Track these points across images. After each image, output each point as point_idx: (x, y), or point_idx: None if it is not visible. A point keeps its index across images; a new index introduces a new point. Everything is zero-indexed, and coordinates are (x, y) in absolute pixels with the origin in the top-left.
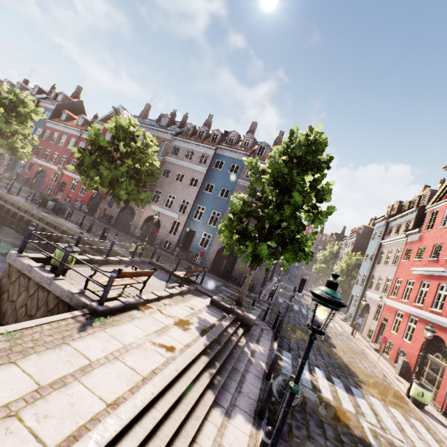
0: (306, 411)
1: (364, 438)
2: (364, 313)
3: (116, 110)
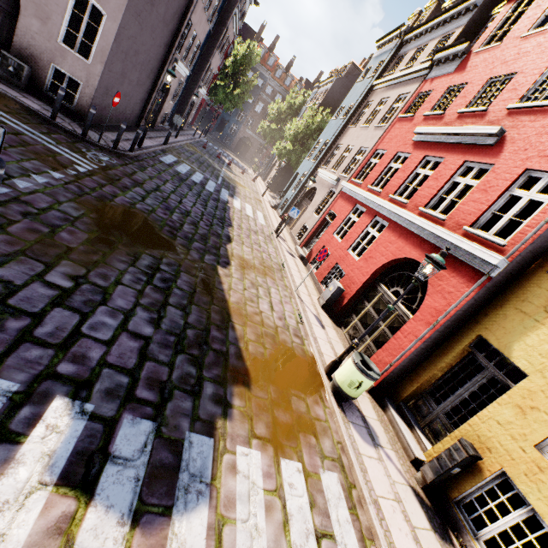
0: None
1: None
2: (304, 202)
3: None
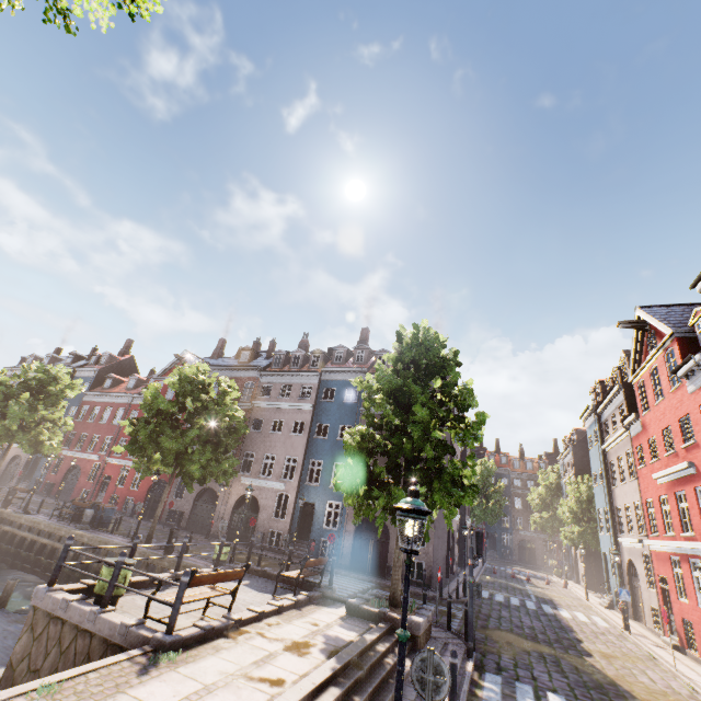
0: None
1: None
2: (634, 582)
3: (180, 357)
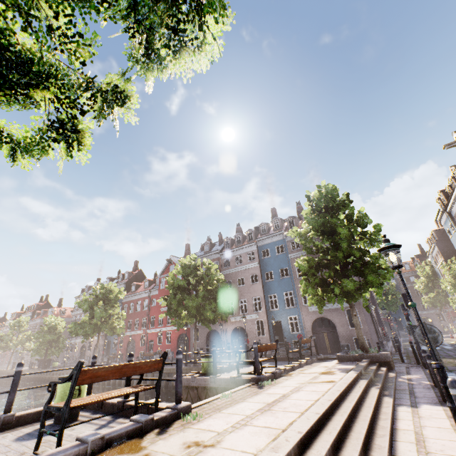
0: None
1: None
2: None
3: (169, 260)
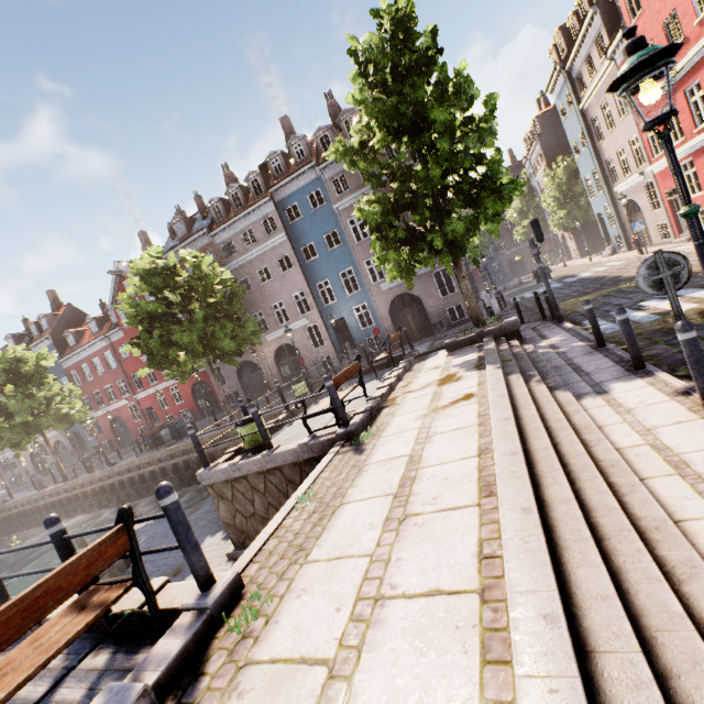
0: None
1: None
2: (634, 219)
3: (117, 273)
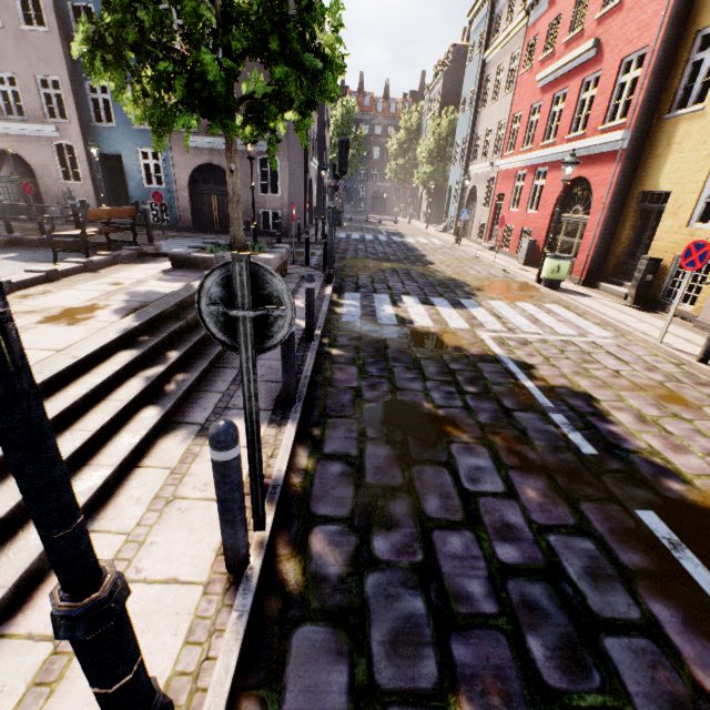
0: (388, 357)
1: (487, 353)
2: (470, 207)
3: None
